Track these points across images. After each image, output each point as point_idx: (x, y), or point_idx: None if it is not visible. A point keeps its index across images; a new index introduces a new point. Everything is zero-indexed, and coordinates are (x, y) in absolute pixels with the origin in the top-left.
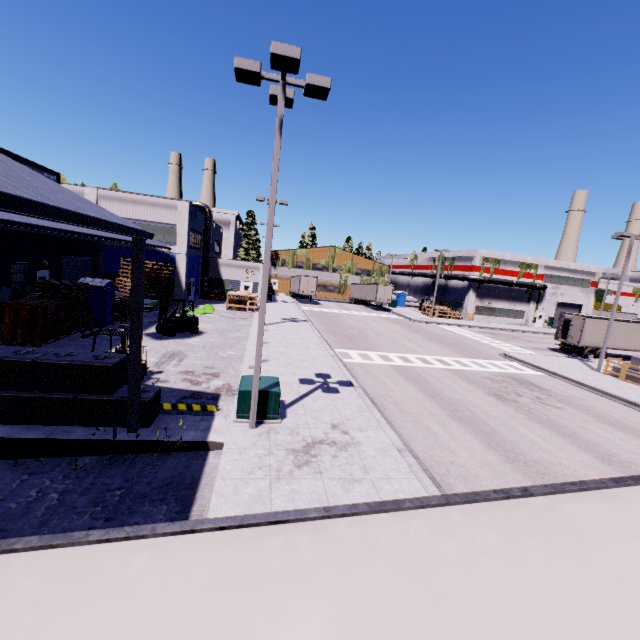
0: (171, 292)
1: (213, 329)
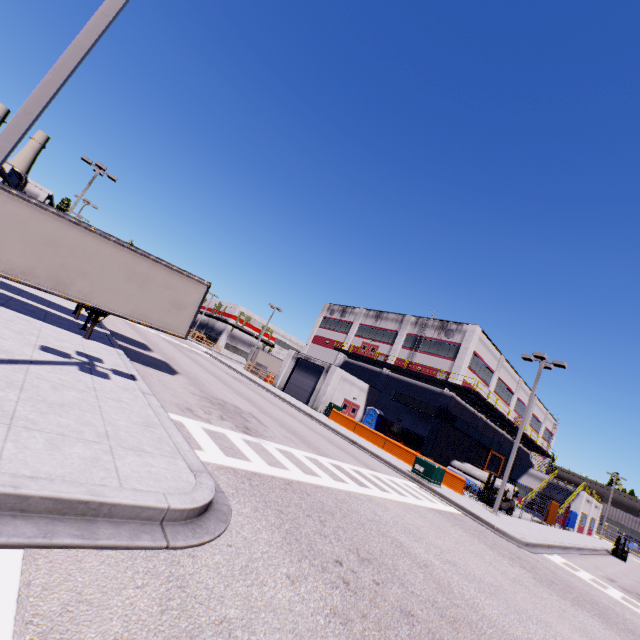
0: None
1: None
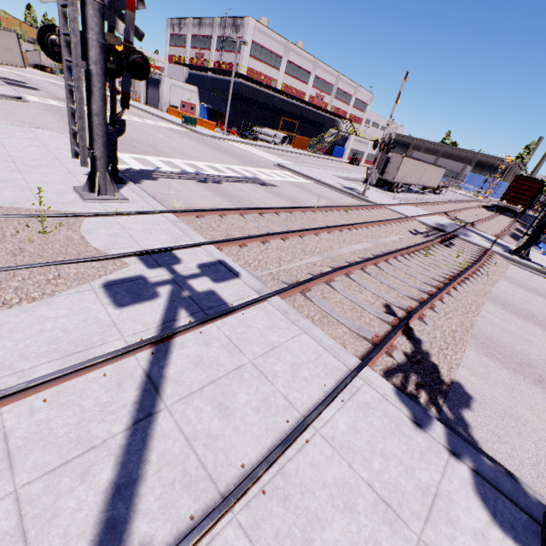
0: None
1: None
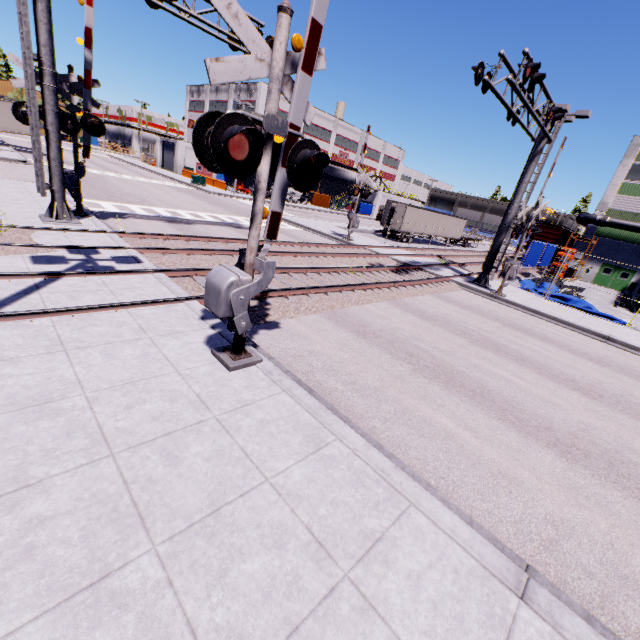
0: None
1: None
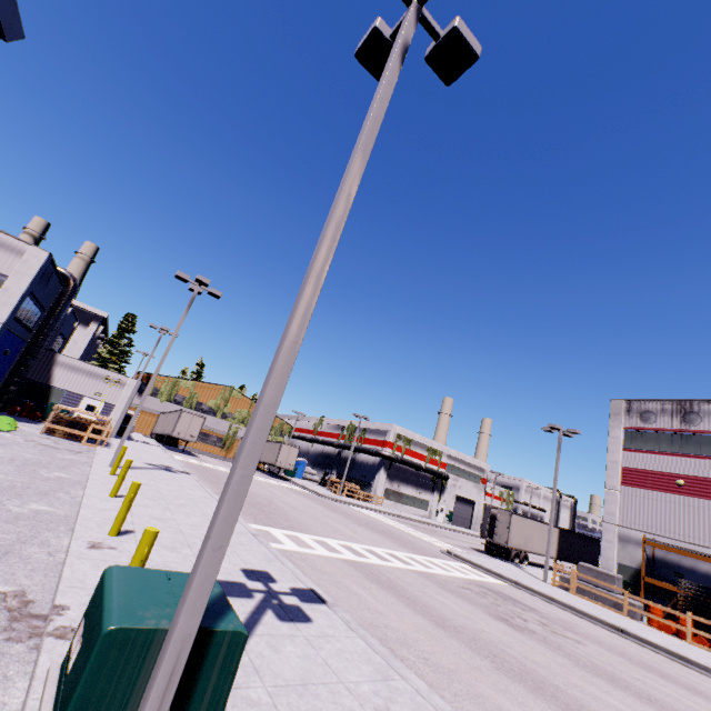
0: None
1: (5, 456)
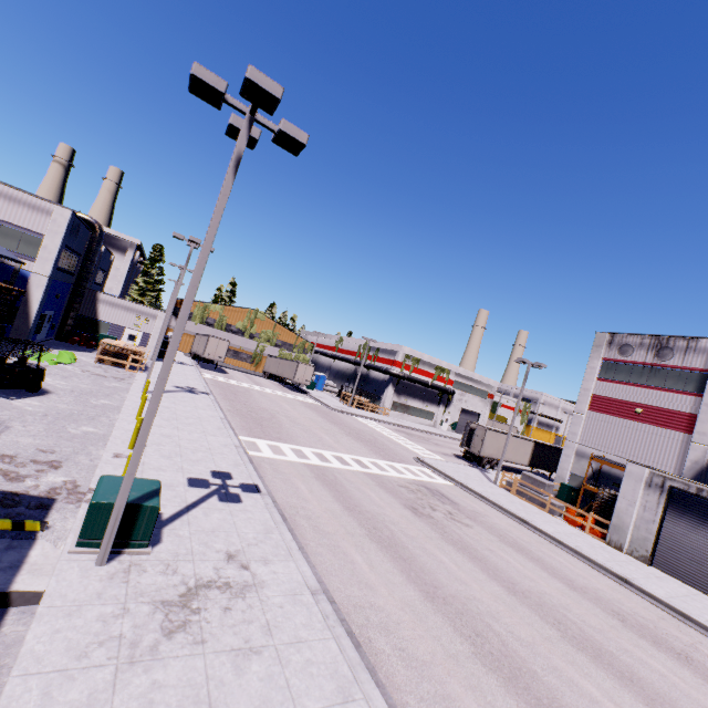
0: (8, 323)
1: (67, 388)
